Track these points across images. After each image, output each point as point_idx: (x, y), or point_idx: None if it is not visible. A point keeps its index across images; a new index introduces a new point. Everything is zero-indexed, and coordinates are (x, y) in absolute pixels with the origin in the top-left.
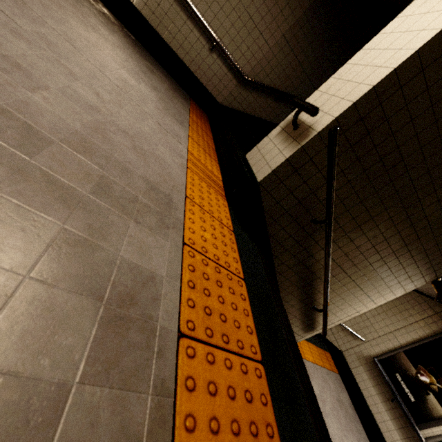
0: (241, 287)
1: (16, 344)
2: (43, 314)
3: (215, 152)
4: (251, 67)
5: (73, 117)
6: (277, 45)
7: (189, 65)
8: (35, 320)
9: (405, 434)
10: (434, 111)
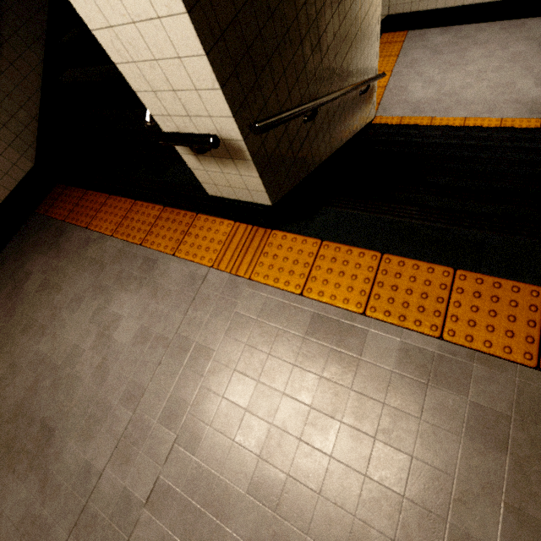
0: (391, 261)
1: (453, 421)
2: (438, 412)
3: (171, 210)
4: None
5: (270, 396)
6: None
7: None
8: (442, 415)
9: None
10: None
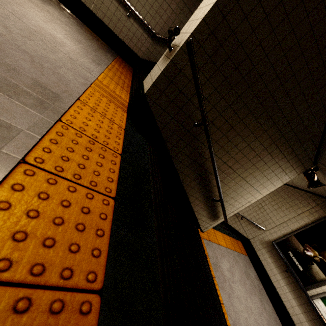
0: (115, 157)
1: None
2: None
3: (129, 87)
4: (160, 27)
5: None
6: (178, 7)
7: (113, 30)
8: None
9: (296, 295)
10: (269, 21)
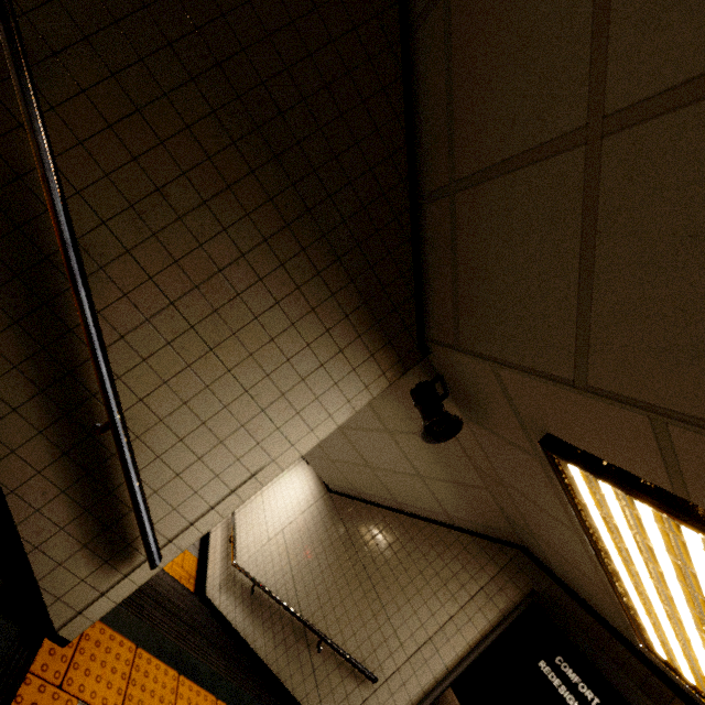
0: None
1: None
2: None
3: None
4: None
5: None
6: None
7: None
8: None
9: None
10: None
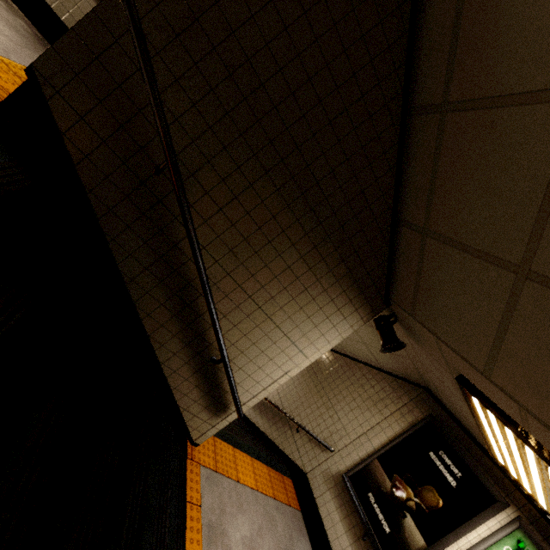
0: None
1: None
2: None
3: None
4: None
5: None
6: None
7: None
8: None
9: None
10: (278, 11)
